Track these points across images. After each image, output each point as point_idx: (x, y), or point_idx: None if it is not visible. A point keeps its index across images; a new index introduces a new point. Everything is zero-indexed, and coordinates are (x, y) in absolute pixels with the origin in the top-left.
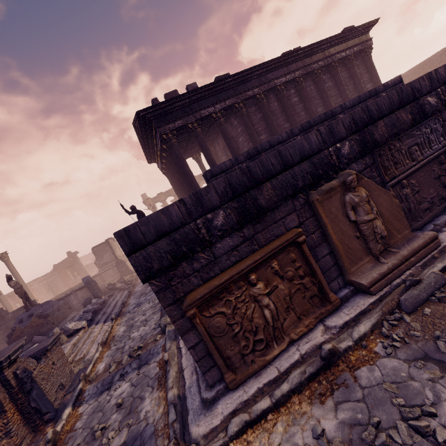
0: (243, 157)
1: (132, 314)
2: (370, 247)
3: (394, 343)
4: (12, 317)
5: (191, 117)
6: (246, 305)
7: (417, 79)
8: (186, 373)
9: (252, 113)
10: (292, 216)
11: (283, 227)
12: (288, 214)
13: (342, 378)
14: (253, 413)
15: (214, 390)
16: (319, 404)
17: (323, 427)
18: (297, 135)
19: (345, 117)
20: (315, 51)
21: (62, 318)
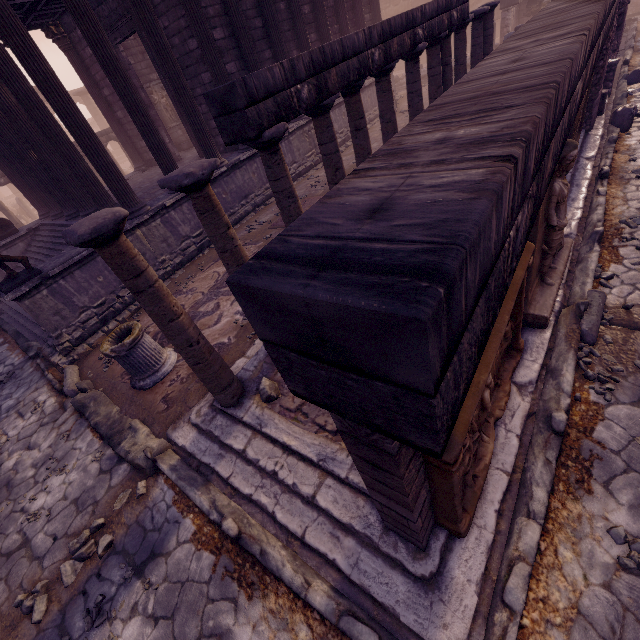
0: (304, 66)
1: None
2: (545, 265)
3: (608, 385)
4: None
5: None
6: None
7: None
8: (318, 542)
9: None
10: None
11: None
12: None
13: (585, 450)
14: (529, 556)
15: (434, 553)
16: (587, 495)
17: (617, 524)
18: (376, 47)
19: (593, 25)
20: None
21: None
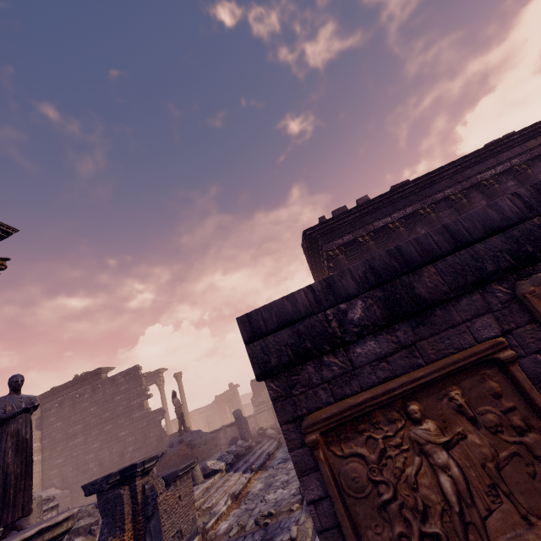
0: None
1: (274, 470)
2: None
3: None
4: (168, 441)
5: (362, 230)
6: (404, 456)
7: None
8: None
9: (446, 217)
10: (485, 319)
11: (468, 335)
12: (477, 316)
13: None
14: None
15: None
16: None
17: None
18: None
19: None
20: None
21: (206, 455)
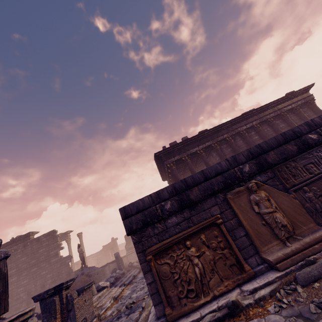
0: None
1: (137, 283)
2: (275, 233)
3: (282, 304)
4: (74, 275)
5: (184, 154)
6: (183, 262)
7: (297, 126)
8: (150, 315)
9: (224, 148)
10: (215, 207)
11: (209, 214)
12: (212, 206)
13: None
14: None
15: (159, 321)
16: None
17: None
18: None
19: (244, 151)
20: (266, 109)
21: (98, 280)
